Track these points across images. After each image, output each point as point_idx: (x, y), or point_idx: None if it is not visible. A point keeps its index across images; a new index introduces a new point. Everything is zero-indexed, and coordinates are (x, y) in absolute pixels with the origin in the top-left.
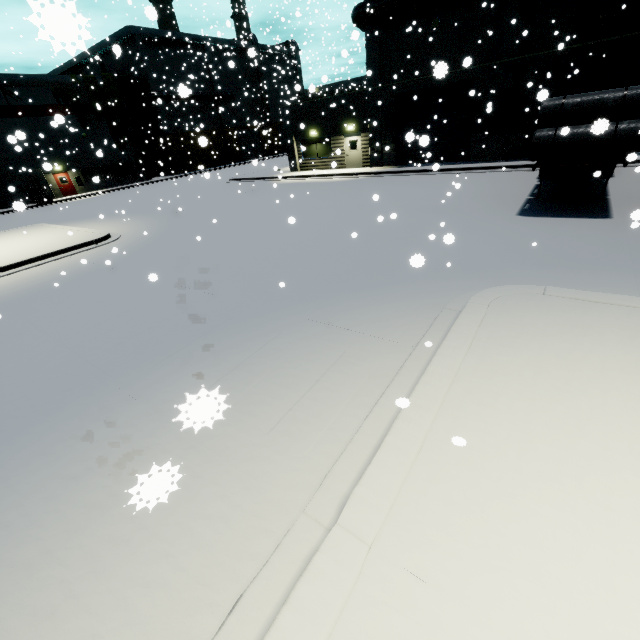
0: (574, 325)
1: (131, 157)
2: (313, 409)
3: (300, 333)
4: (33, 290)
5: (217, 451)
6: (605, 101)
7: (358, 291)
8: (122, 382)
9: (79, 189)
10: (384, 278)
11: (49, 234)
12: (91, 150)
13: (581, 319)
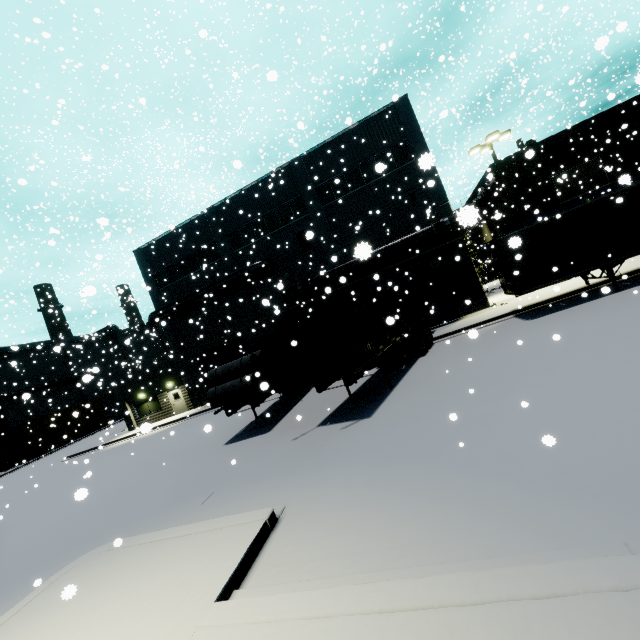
0: (84, 581)
1: None
2: None
3: None
4: None
5: None
6: (233, 367)
7: None
8: None
9: None
10: (39, 568)
11: None
12: None
13: (96, 572)
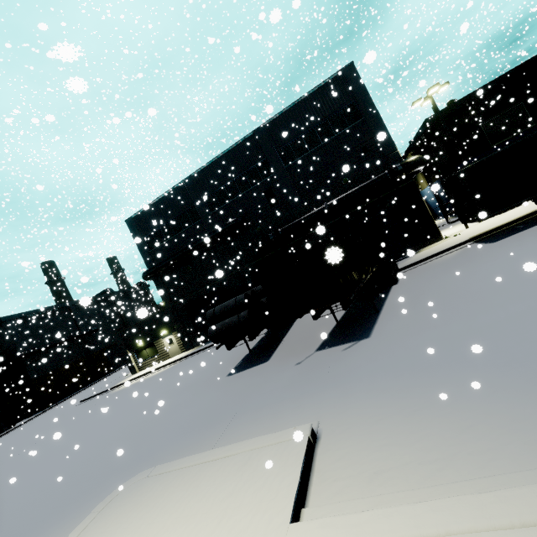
0: (133, 509)
1: None
2: None
3: None
4: None
5: None
6: (230, 306)
7: (44, 529)
8: None
9: None
10: (80, 498)
11: None
12: None
13: (142, 499)
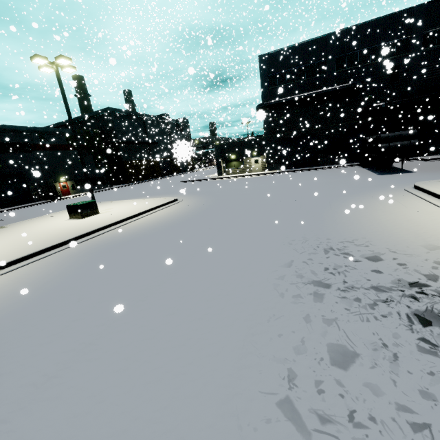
0: None
1: (103, 173)
2: (410, 204)
3: (367, 199)
4: (194, 212)
5: (400, 211)
6: (403, 134)
7: (363, 192)
8: (329, 212)
9: (72, 192)
10: (365, 189)
11: (129, 202)
12: (82, 169)
13: None
